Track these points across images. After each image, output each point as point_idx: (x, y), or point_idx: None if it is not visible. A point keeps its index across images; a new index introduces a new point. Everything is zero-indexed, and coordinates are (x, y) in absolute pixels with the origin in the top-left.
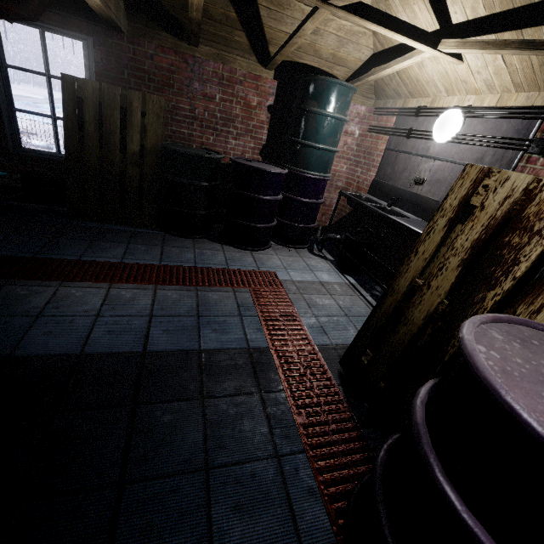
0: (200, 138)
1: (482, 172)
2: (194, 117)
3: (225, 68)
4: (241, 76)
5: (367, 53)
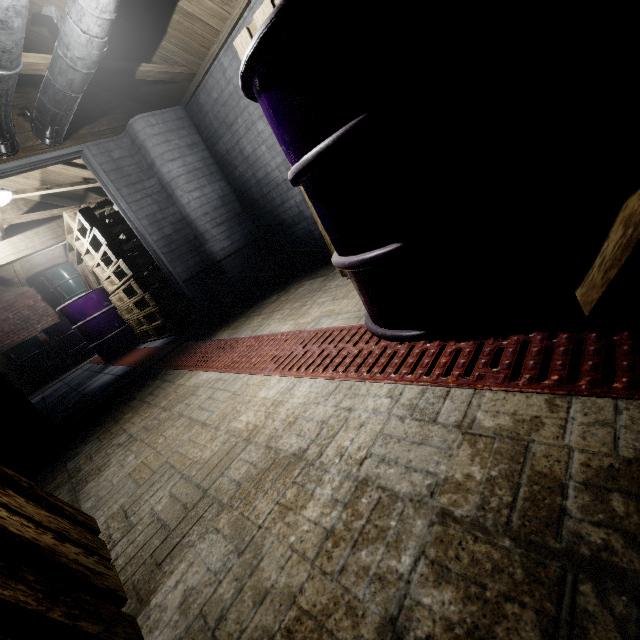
0: (19, 338)
1: (79, 274)
2: (7, 333)
3: (2, 303)
4: (14, 299)
5: (61, 248)
